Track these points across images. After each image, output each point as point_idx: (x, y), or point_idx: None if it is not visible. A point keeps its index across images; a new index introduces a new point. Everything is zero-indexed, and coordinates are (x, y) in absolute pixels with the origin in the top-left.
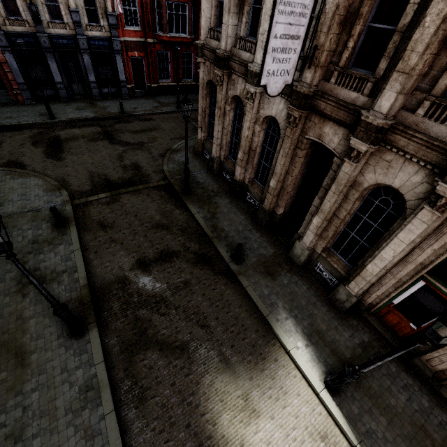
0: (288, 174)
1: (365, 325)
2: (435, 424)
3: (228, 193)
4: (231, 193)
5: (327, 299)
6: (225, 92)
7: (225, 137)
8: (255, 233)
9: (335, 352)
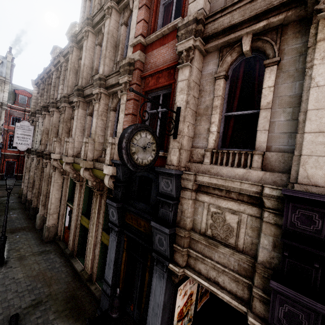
0: (40, 184)
1: (54, 245)
2: (54, 271)
3: (23, 208)
4: (25, 209)
5: (40, 238)
6: (30, 162)
7: (29, 181)
8: (22, 220)
9: (20, 254)
